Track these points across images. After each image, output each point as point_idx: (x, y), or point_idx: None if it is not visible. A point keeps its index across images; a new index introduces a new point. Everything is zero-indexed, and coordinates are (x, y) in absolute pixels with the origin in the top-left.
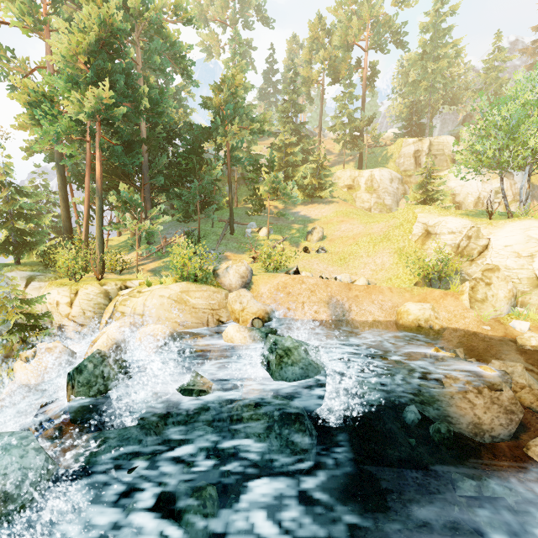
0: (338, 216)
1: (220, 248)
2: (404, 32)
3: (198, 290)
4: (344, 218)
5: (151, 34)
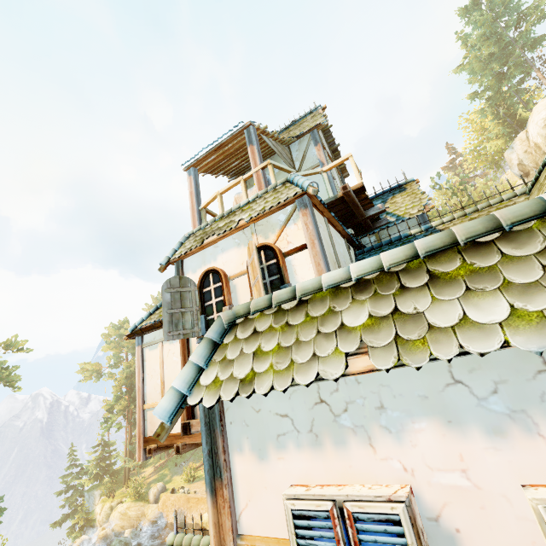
0: None
1: (191, 458)
2: None
3: (134, 506)
4: None
5: None
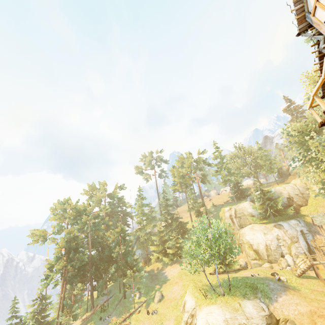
0: (177, 277)
1: (113, 313)
2: (207, 162)
3: None
4: (178, 280)
5: (94, 219)
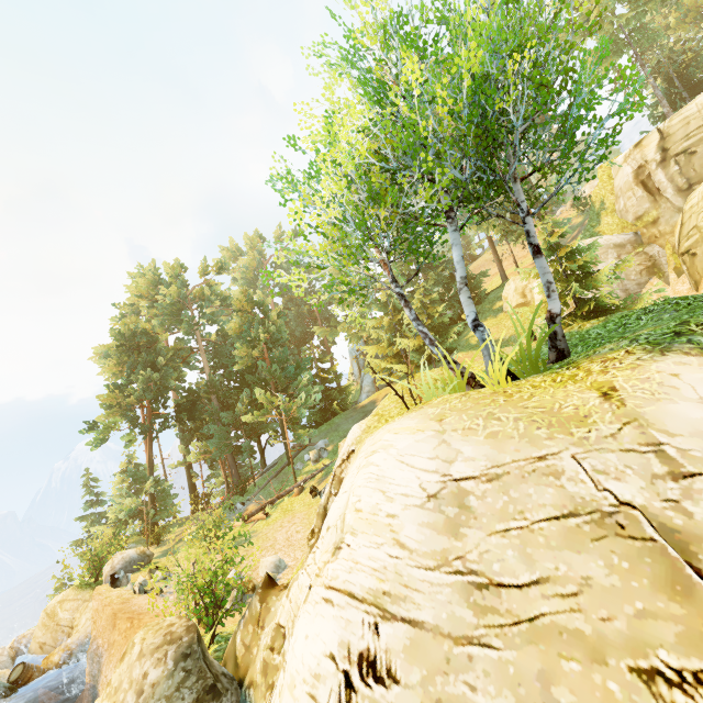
0: None
1: (256, 495)
2: None
3: (74, 598)
4: None
5: (201, 299)
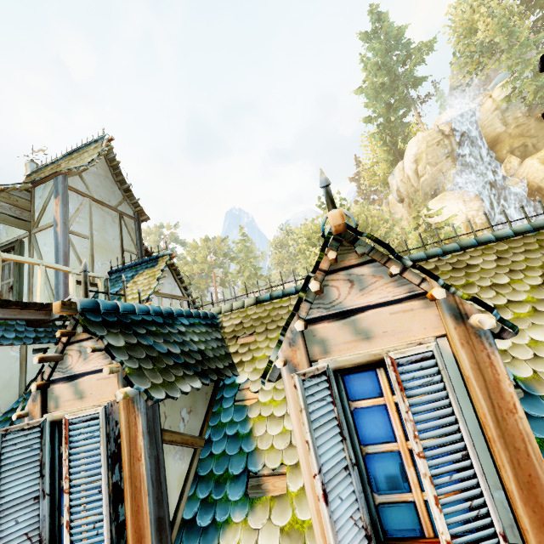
0: None
1: None
2: (229, 256)
3: None
4: None
5: None
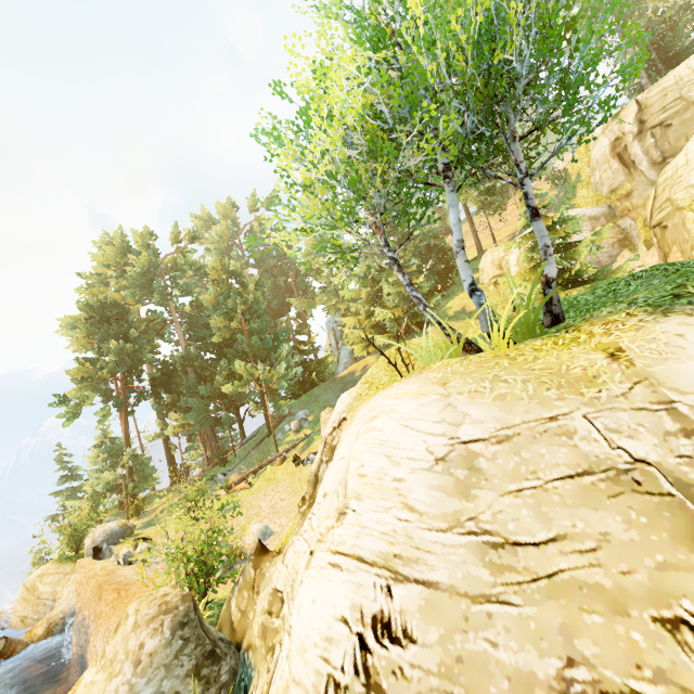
0: None
1: (238, 466)
2: None
3: (54, 572)
4: None
5: (173, 269)
